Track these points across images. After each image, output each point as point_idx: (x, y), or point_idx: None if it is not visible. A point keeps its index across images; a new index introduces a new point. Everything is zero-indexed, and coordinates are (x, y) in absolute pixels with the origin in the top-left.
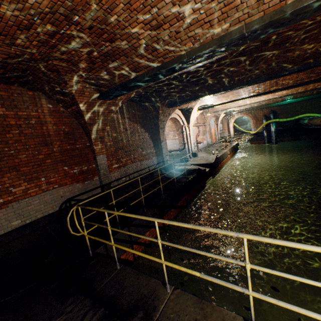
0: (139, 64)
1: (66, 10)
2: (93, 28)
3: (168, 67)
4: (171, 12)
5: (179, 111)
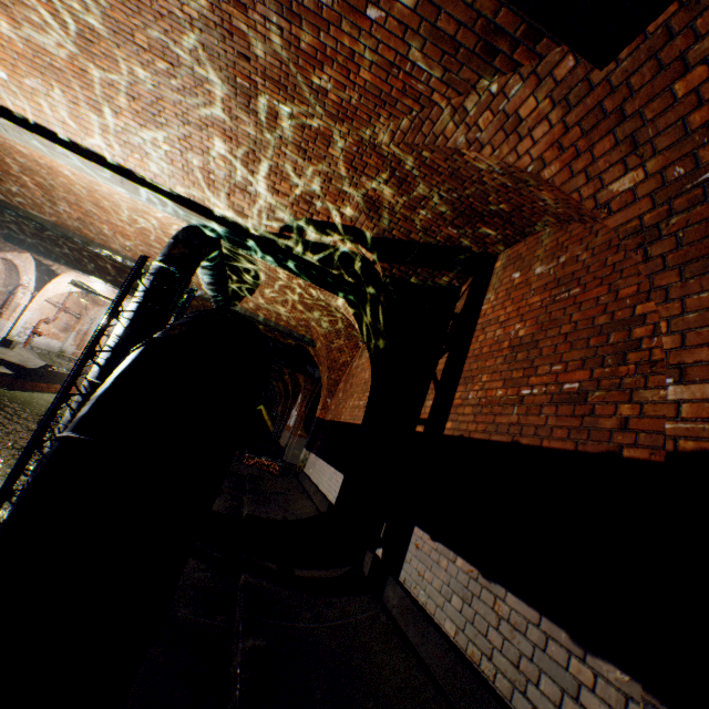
0: None
1: None
2: None
3: (2, 205)
4: (15, 183)
5: (35, 262)
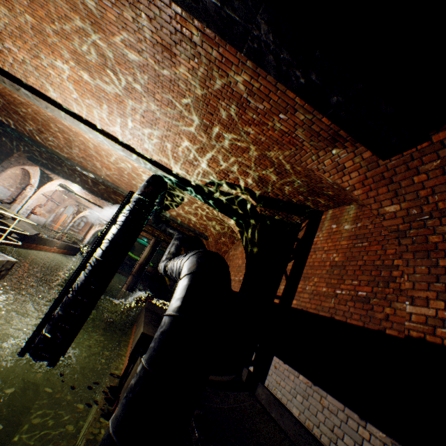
0: (23, 128)
1: (5, 96)
2: (11, 105)
3: (38, 145)
4: (50, 135)
5: (40, 171)
